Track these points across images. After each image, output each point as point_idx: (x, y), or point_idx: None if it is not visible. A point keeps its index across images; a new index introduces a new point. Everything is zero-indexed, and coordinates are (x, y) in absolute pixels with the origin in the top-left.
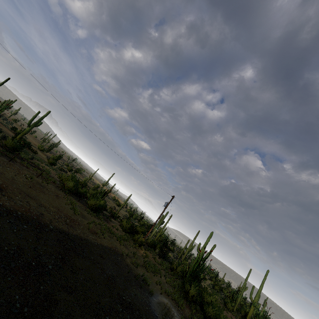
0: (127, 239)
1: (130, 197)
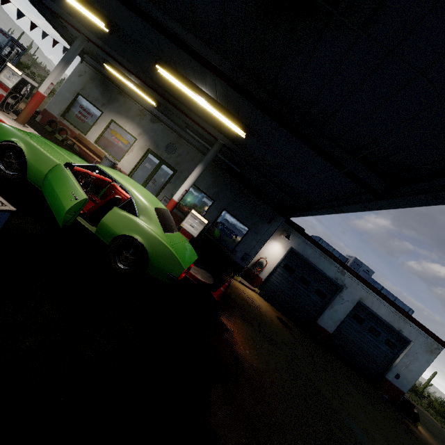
0: (444, 423)
1: (434, 375)
